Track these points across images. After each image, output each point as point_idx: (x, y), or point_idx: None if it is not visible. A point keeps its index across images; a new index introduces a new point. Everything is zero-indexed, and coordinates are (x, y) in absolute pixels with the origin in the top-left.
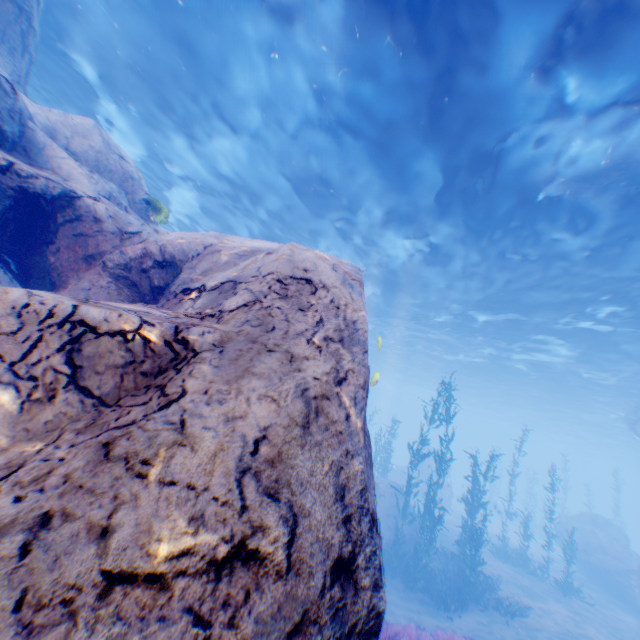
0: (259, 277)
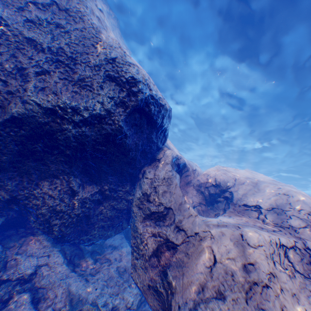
0: (295, 210)
